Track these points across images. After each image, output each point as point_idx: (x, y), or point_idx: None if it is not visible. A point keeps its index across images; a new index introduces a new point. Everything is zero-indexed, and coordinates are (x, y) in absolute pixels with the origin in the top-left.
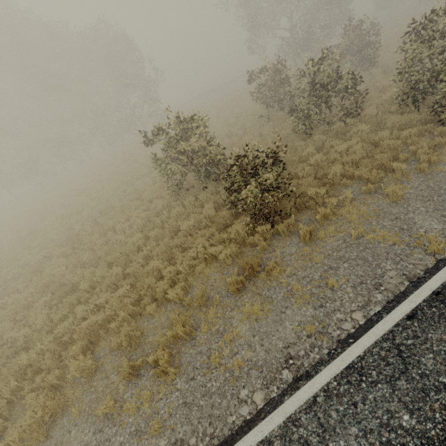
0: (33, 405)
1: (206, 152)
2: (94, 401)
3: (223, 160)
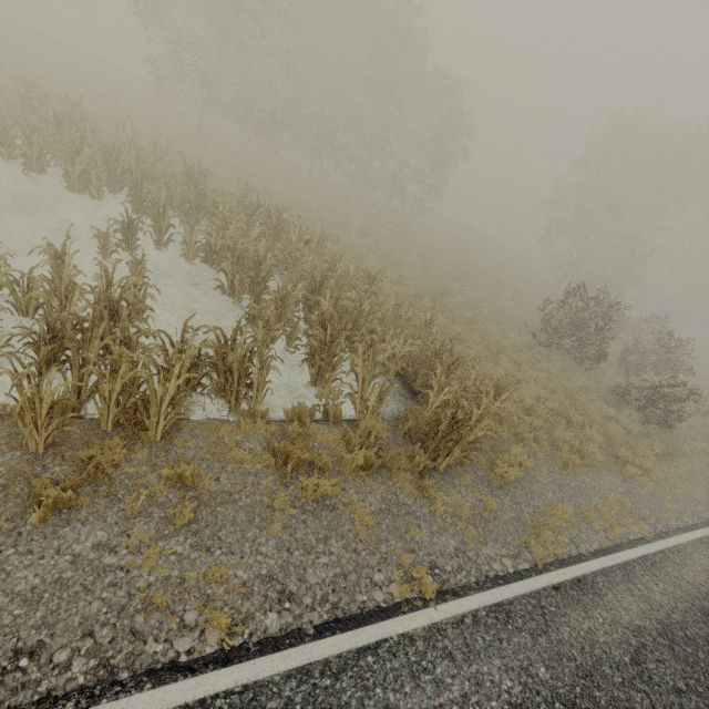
0: (570, 439)
1: (605, 339)
2: (602, 463)
3: (602, 352)
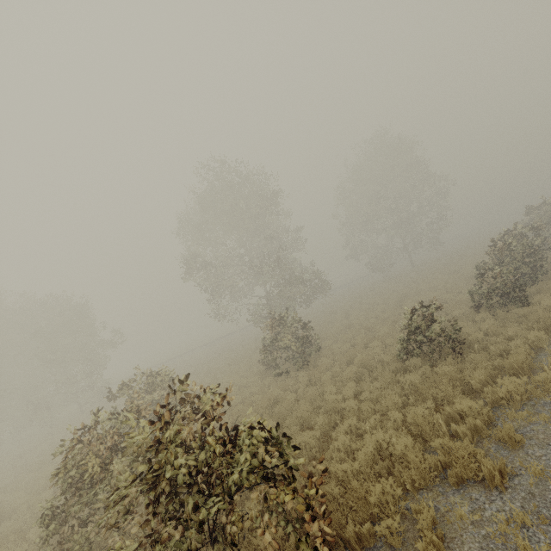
0: None
1: None
2: None
3: None
